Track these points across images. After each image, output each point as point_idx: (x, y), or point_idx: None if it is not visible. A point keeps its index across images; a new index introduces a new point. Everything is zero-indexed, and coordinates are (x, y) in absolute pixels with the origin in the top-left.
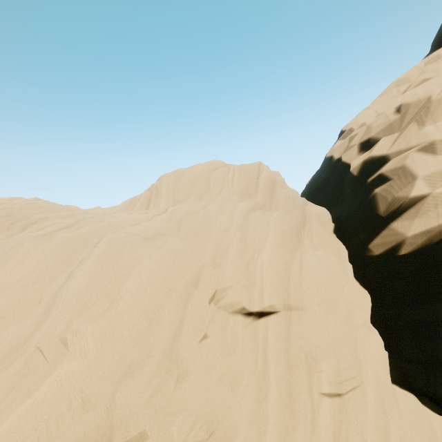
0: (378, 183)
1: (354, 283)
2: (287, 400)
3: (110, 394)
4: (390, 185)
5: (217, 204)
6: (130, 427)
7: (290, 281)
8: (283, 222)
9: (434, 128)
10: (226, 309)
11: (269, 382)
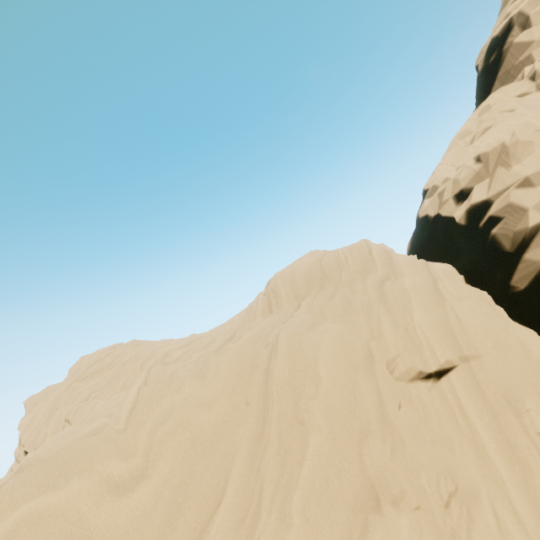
0: (492, 224)
1: (513, 324)
2: (508, 450)
3: (357, 458)
4: (505, 223)
5: (345, 287)
6: (390, 482)
7: (454, 333)
8: (418, 283)
9: (521, 166)
10: (403, 378)
11: (481, 438)
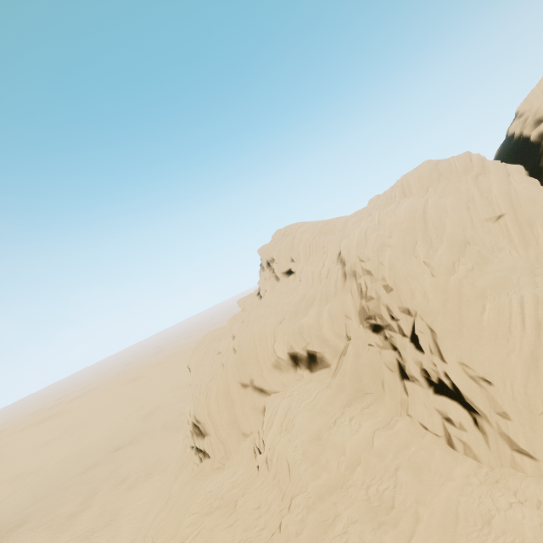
0: None
1: None
2: (523, 240)
3: (462, 234)
4: None
5: (454, 180)
6: (474, 239)
7: (511, 198)
8: (498, 176)
9: None
10: (481, 219)
11: (512, 237)
